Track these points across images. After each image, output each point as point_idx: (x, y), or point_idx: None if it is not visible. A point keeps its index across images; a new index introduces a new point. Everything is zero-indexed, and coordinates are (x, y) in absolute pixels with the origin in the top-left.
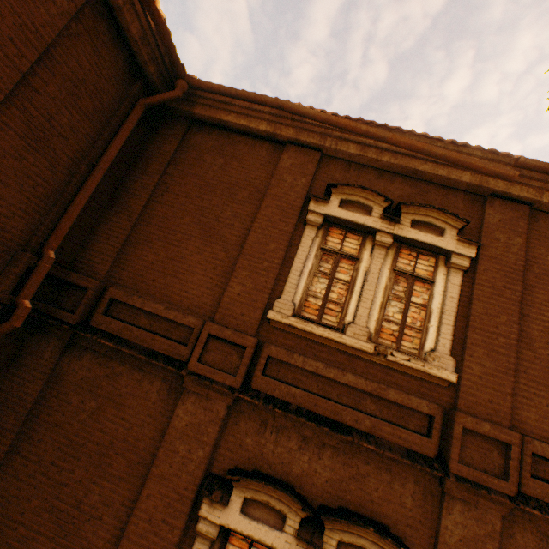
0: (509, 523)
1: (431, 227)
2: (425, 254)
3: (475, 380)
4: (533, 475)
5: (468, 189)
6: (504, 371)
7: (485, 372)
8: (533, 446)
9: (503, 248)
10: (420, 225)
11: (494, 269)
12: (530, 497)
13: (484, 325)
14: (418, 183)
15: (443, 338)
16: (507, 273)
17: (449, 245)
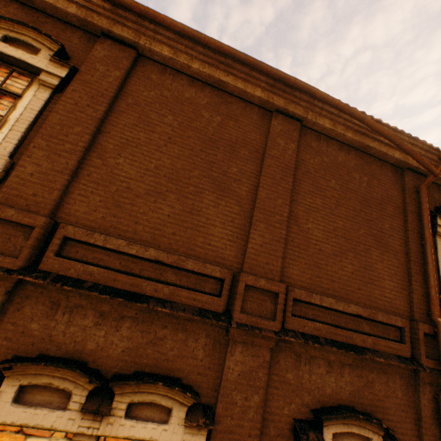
0: (23, 299)
1: (32, 49)
2: (30, 77)
3: (26, 177)
4: (66, 257)
5: (82, 25)
6: (61, 171)
7: (39, 171)
8: (67, 230)
9: (100, 77)
10: (19, 44)
11: (84, 91)
12: (43, 272)
13: (55, 133)
14: (37, 14)
15: (8, 142)
16: (96, 96)
17: (41, 63)
